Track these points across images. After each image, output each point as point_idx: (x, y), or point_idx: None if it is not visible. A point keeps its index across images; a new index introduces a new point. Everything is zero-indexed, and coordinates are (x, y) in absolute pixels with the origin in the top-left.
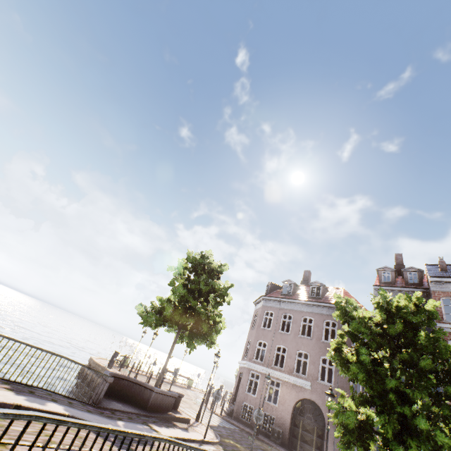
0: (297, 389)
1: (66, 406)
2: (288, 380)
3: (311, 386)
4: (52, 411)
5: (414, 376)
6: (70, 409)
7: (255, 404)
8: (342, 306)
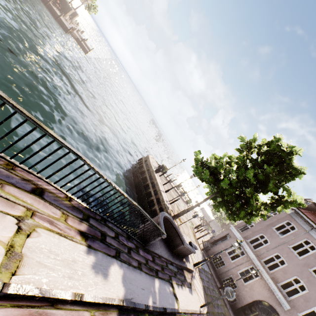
0: (271, 295)
1: (125, 267)
2: (268, 283)
3: (287, 309)
4: (110, 303)
5: None
6: (127, 274)
7: (228, 265)
8: None
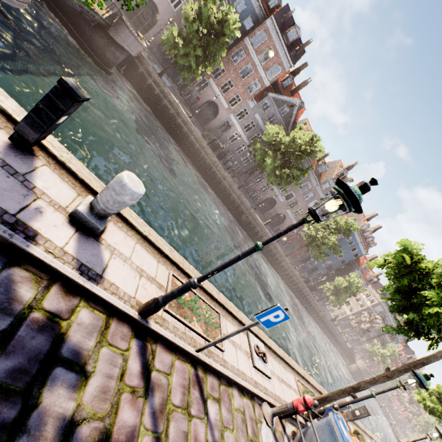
0: None
1: None
2: None
3: None
4: None
5: (204, 48)
6: None
7: None
8: None
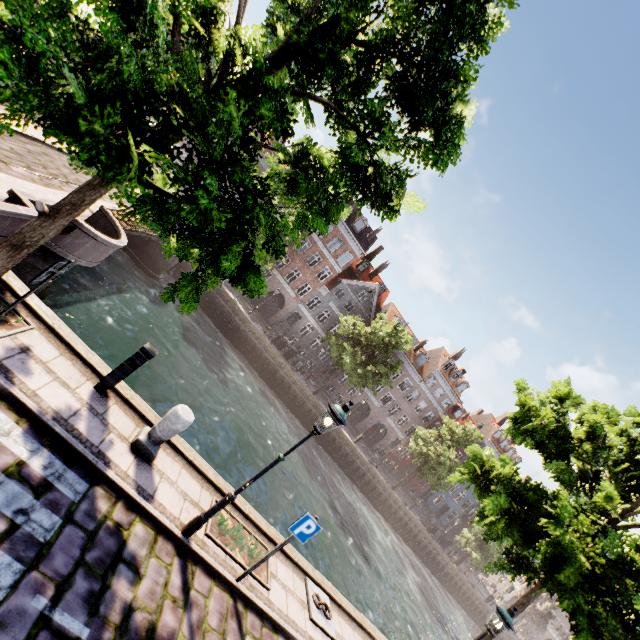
0: None
1: None
2: None
3: None
4: None
5: None
6: None
7: None
8: None
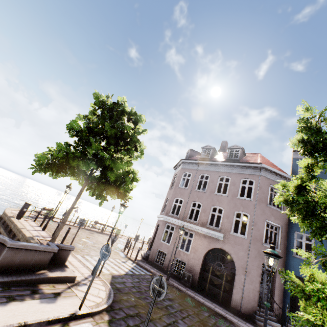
0: (209, 239)
1: None
2: (201, 232)
3: (223, 237)
4: None
5: None
6: None
7: (168, 251)
8: (308, 126)
